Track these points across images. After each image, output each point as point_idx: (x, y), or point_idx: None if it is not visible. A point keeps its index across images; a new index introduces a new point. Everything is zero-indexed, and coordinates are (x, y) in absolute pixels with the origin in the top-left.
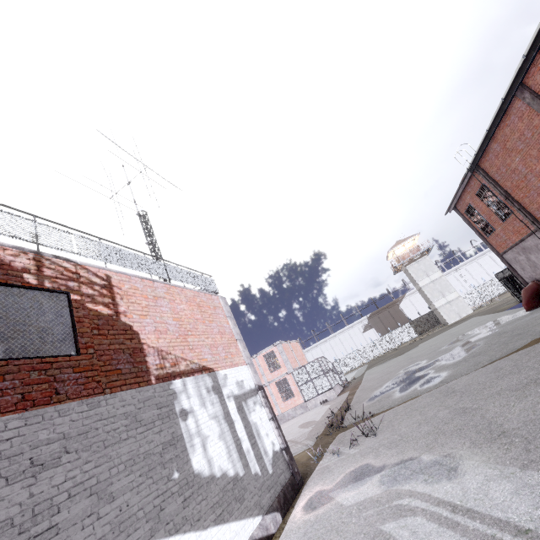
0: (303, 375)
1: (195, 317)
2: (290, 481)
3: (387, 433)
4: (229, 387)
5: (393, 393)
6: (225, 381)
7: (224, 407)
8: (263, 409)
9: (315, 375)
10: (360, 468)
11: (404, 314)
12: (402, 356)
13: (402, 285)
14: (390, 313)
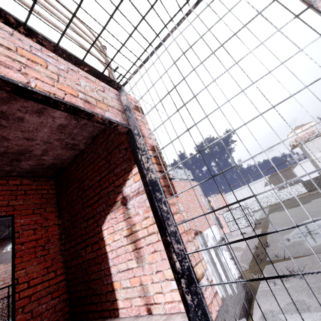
0: (229, 216)
1: (187, 199)
2: (246, 297)
3: (311, 278)
4: (209, 241)
5: (303, 242)
6: (207, 238)
7: (210, 255)
8: (226, 252)
9: (238, 217)
10: (298, 302)
11: (296, 176)
12: (299, 208)
13: (296, 156)
14: (285, 175)
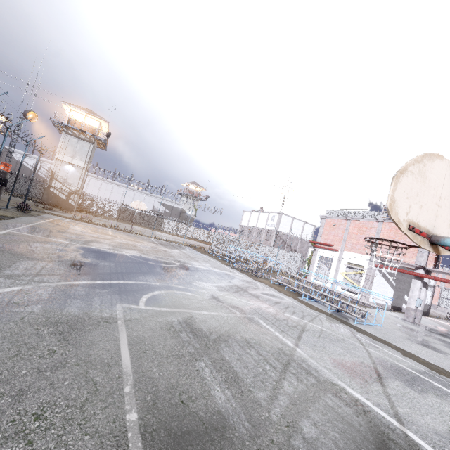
0: (448, 294)
1: None
2: (426, 312)
3: None
4: None
5: None
6: None
7: None
8: (431, 292)
9: None
10: None
11: None
12: None
13: None
14: None
